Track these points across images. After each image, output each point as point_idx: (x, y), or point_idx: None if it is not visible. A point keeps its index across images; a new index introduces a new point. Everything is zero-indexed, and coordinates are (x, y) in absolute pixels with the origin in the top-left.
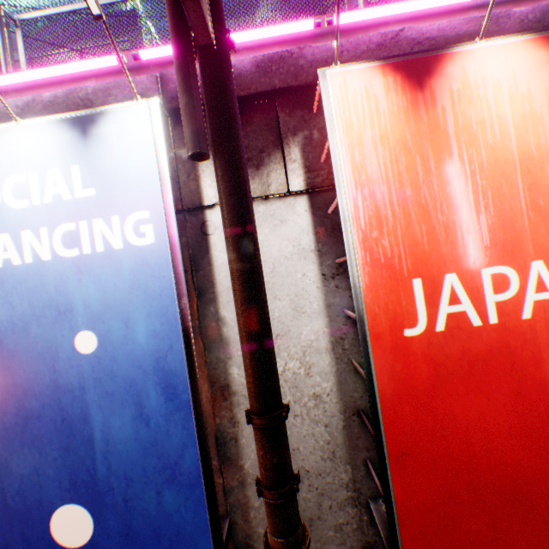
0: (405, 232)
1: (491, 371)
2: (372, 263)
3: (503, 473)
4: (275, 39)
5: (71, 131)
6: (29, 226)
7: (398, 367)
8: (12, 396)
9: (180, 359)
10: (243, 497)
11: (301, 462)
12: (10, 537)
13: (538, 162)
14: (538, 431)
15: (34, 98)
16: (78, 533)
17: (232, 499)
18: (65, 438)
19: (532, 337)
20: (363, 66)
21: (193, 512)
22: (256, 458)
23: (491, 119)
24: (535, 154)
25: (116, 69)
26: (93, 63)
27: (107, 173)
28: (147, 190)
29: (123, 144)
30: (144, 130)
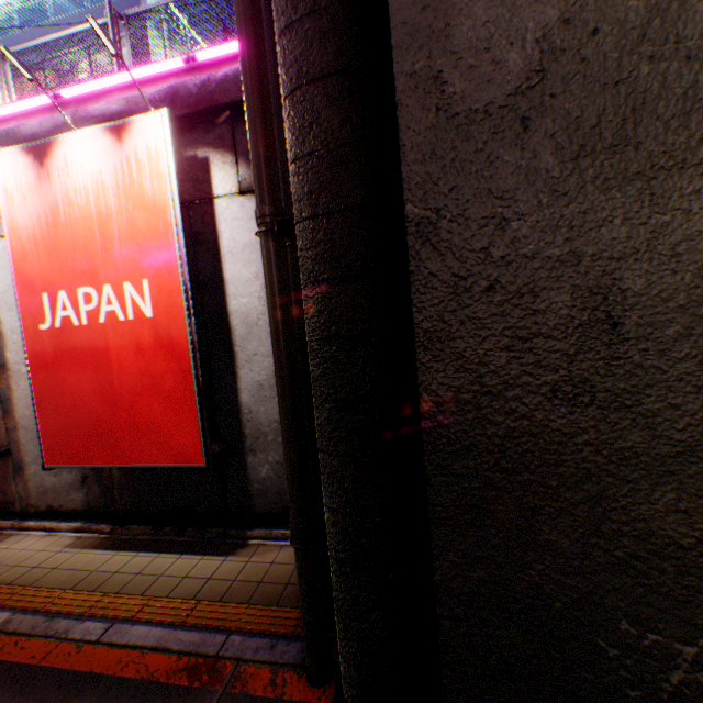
0: (40, 264)
1: (87, 355)
2: (24, 283)
3: (94, 417)
4: (41, 107)
5: None
6: None
7: (40, 348)
8: None
9: None
10: (18, 436)
11: None
12: None
13: (108, 218)
14: (111, 393)
15: None
16: None
17: (13, 437)
18: None
19: (107, 335)
20: (13, 151)
21: None
22: (24, 413)
23: (82, 188)
24: (107, 213)
25: None
26: None
27: None
28: None
29: None
30: None
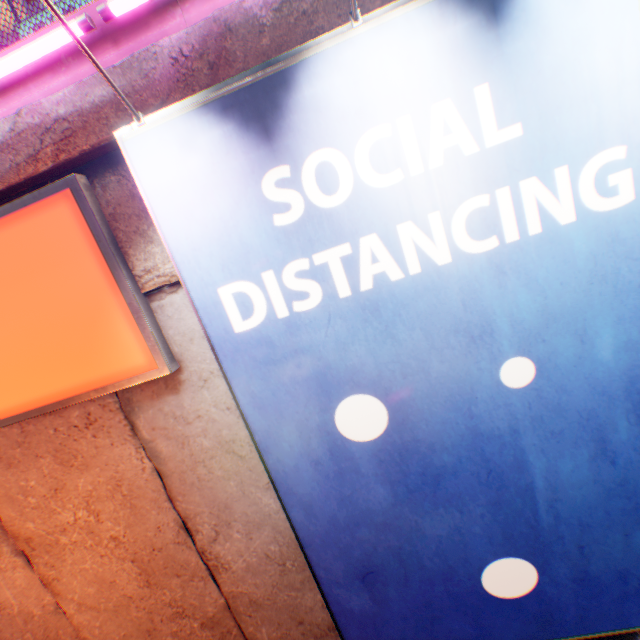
0: None
1: None
2: None
3: None
4: None
5: (465, 15)
6: (405, 216)
7: None
8: (411, 454)
9: None
10: None
11: None
12: (430, 595)
13: None
14: None
15: None
16: (515, 584)
17: None
18: (491, 492)
19: None
20: None
21: None
22: None
23: None
24: None
25: None
26: None
27: (541, 88)
28: (620, 104)
29: (573, 18)
30: None
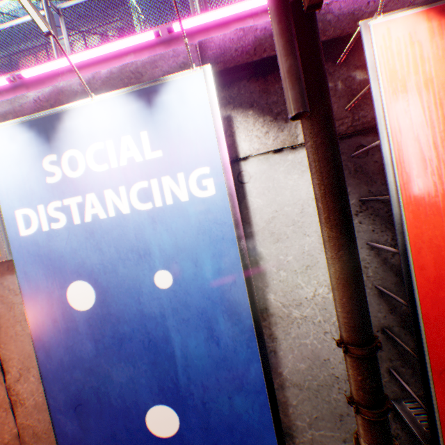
0: None
1: None
2: (416, 202)
3: None
4: None
5: (137, 102)
6: (109, 186)
7: (441, 294)
8: (108, 323)
9: (242, 291)
10: (282, 397)
11: (331, 370)
12: (116, 428)
13: None
14: None
15: (93, 75)
16: (167, 427)
17: None
18: (152, 355)
19: None
20: (406, 13)
21: (258, 413)
22: (292, 367)
23: None
24: None
25: (150, 43)
26: (134, 39)
27: (171, 136)
28: (206, 148)
29: (183, 109)
30: (200, 95)
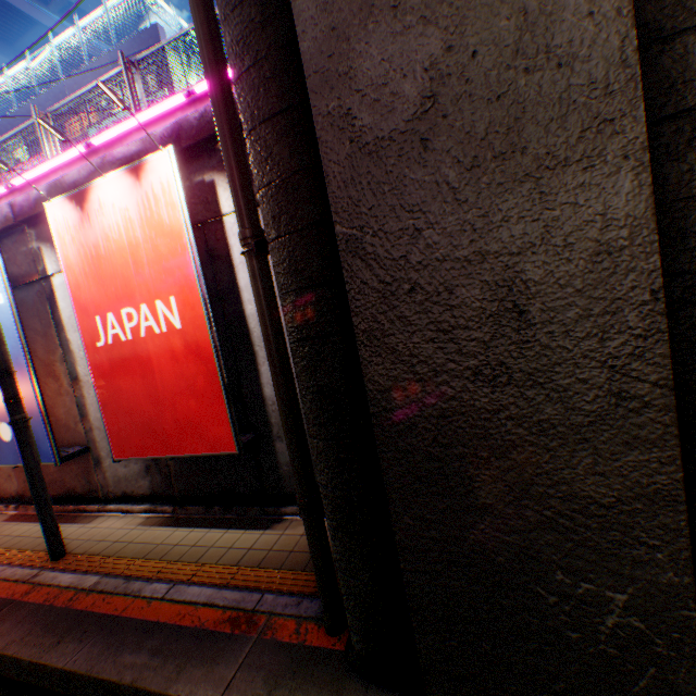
0: (91, 292)
1: (135, 365)
2: (81, 309)
3: (146, 416)
4: (79, 156)
5: None
6: None
7: (99, 362)
8: None
9: (25, 359)
10: (94, 436)
11: None
12: None
13: (137, 248)
14: (157, 396)
15: None
16: (10, 435)
17: (90, 437)
18: None
19: (148, 346)
20: (60, 200)
21: (42, 429)
22: (96, 416)
23: (115, 224)
24: (136, 243)
25: (13, 190)
26: None
27: None
28: None
29: None
30: None
